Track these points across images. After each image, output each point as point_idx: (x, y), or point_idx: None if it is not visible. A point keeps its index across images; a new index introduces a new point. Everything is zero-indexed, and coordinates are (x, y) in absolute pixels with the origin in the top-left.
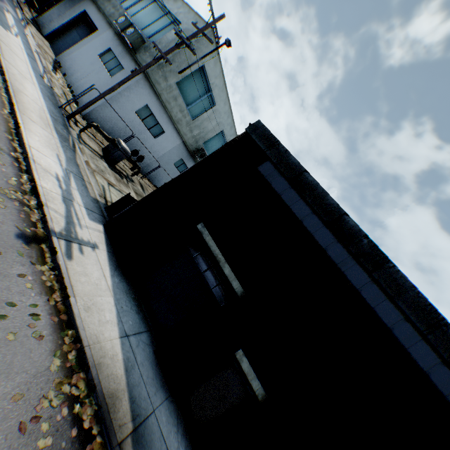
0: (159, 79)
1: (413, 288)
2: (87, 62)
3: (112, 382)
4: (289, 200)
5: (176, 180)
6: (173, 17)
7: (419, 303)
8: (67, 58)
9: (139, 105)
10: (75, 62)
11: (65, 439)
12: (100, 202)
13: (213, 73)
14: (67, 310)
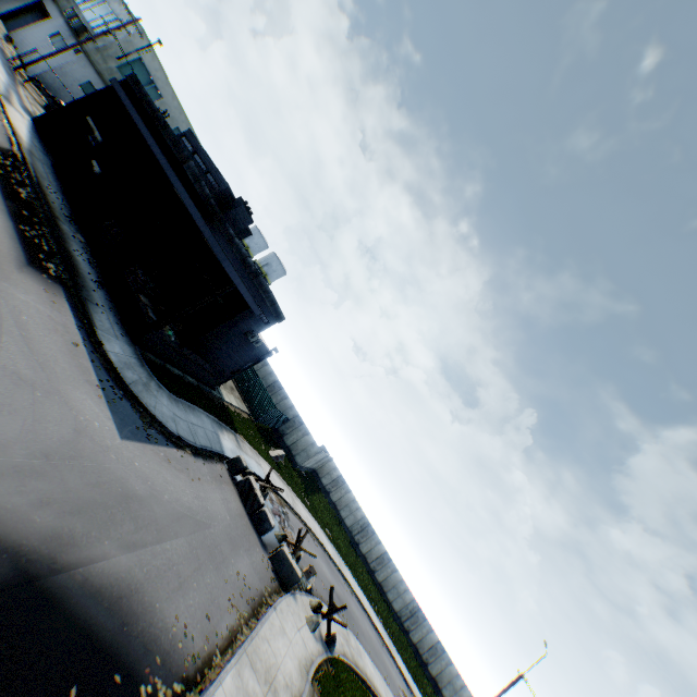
0: (100, 62)
1: (175, 135)
2: (39, 41)
3: (23, 138)
4: (119, 92)
5: (82, 100)
6: (117, 17)
7: (174, 140)
8: (21, 36)
9: (84, 81)
10: (28, 40)
11: (1, 124)
12: (33, 114)
13: (153, 67)
14: (5, 111)
